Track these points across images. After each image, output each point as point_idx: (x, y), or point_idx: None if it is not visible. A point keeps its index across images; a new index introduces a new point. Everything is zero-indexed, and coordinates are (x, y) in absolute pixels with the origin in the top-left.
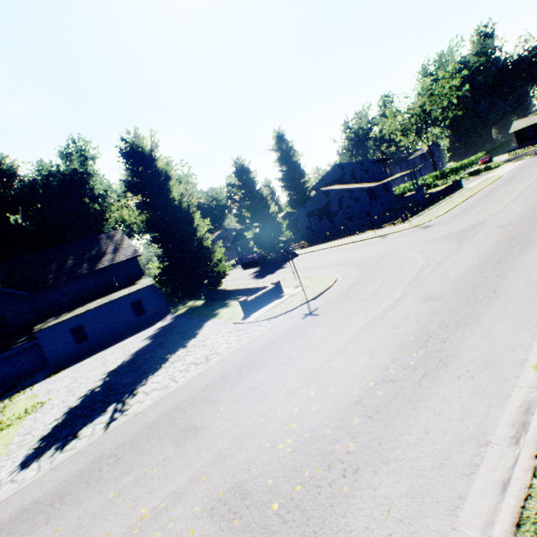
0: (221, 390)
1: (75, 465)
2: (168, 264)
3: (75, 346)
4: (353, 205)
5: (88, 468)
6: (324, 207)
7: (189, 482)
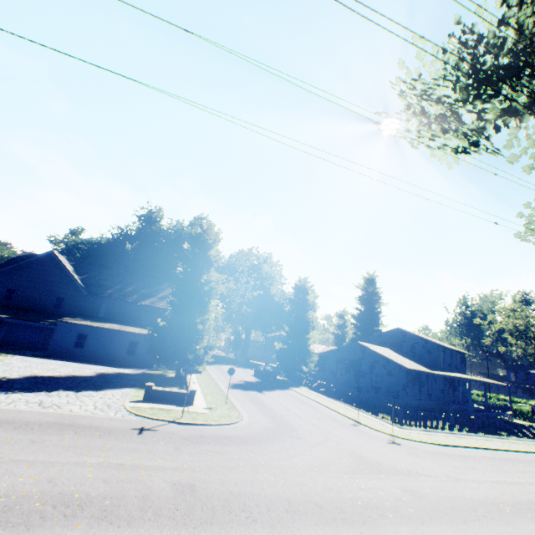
0: None
1: None
2: (163, 325)
3: (72, 347)
4: (384, 376)
5: None
6: (355, 361)
7: None
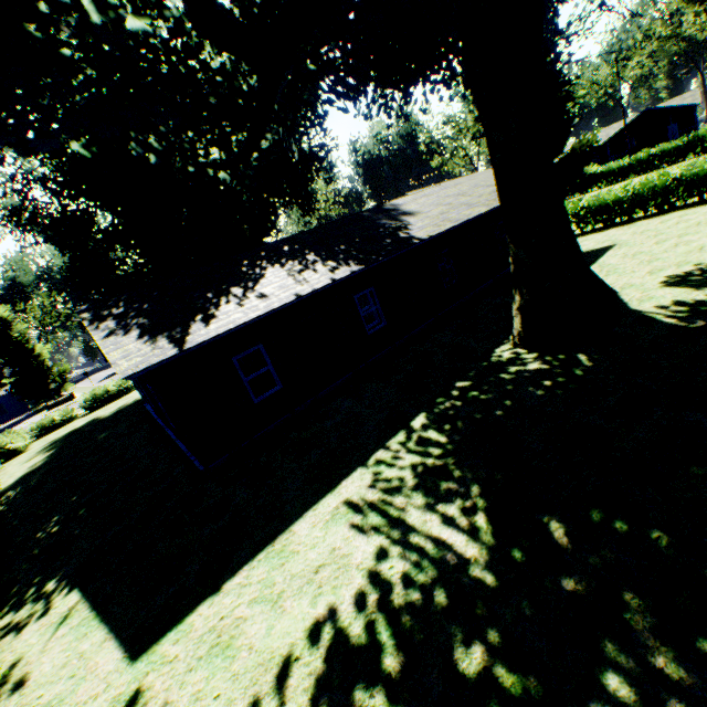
0: None
1: None
2: (16, 381)
3: None
4: None
5: None
6: None
7: None
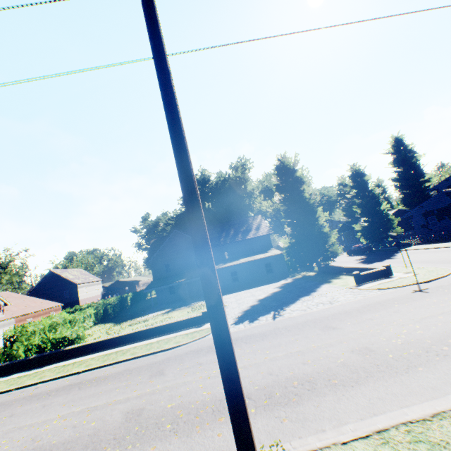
0: (346, 316)
1: (264, 328)
2: (295, 241)
3: (231, 283)
4: None
5: (272, 330)
6: (446, 207)
7: (335, 342)
